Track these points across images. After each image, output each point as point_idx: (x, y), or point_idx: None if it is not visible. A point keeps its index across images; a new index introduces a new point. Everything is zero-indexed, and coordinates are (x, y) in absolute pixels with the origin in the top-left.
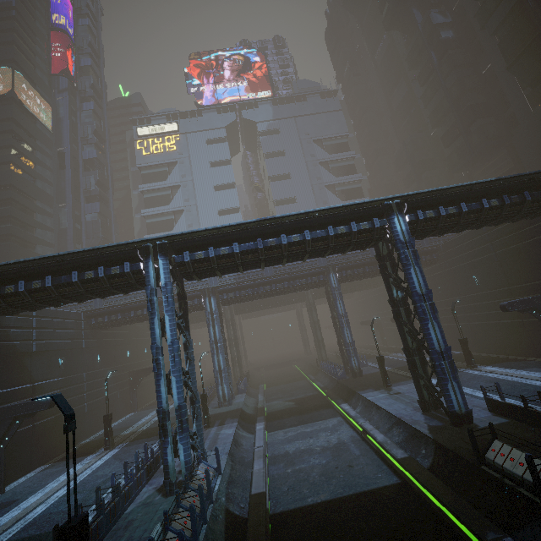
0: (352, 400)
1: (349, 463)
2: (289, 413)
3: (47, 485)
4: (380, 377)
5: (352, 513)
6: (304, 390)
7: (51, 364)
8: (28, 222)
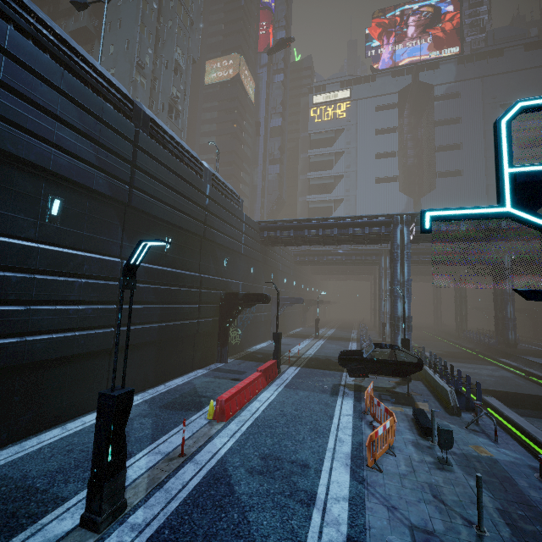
0: (508, 360)
1: (517, 384)
2: (443, 356)
3: (300, 343)
4: (538, 352)
5: (528, 398)
6: (448, 347)
7: (282, 280)
8: (239, 179)
